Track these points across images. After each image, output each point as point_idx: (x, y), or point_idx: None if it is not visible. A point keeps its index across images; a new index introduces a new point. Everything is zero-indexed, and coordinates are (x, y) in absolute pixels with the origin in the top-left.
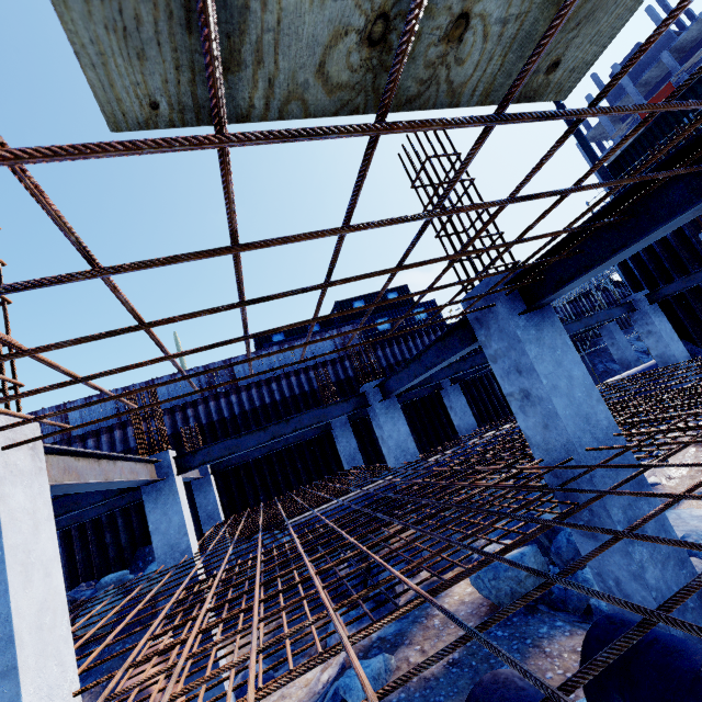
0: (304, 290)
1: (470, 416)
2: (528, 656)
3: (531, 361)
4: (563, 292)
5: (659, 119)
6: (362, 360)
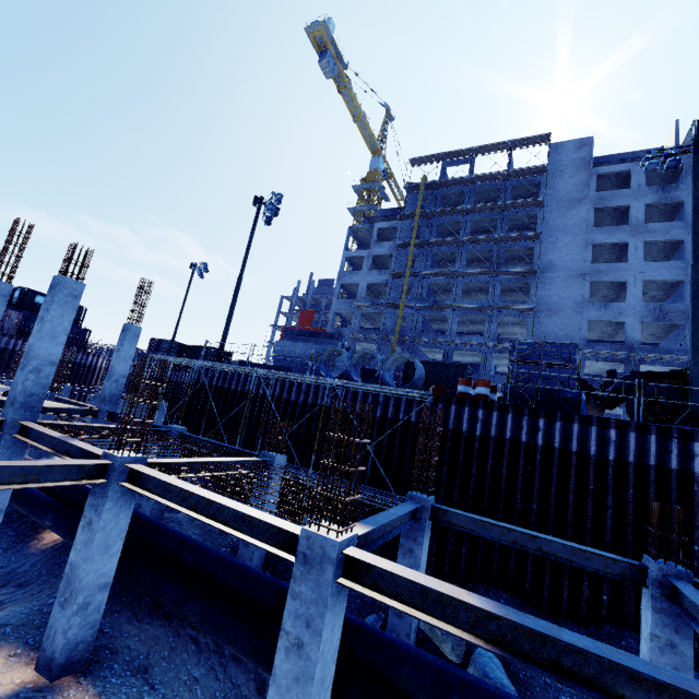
0: None
1: None
2: None
3: None
4: None
5: (191, 346)
6: (4, 339)
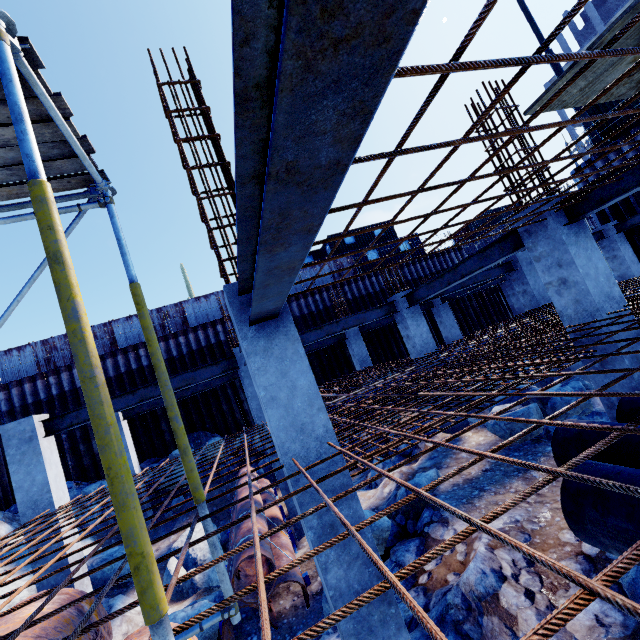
0: (505, 195)
1: (456, 329)
2: (541, 461)
3: (572, 257)
4: (601, 208)
5: None
6: (359, 285)
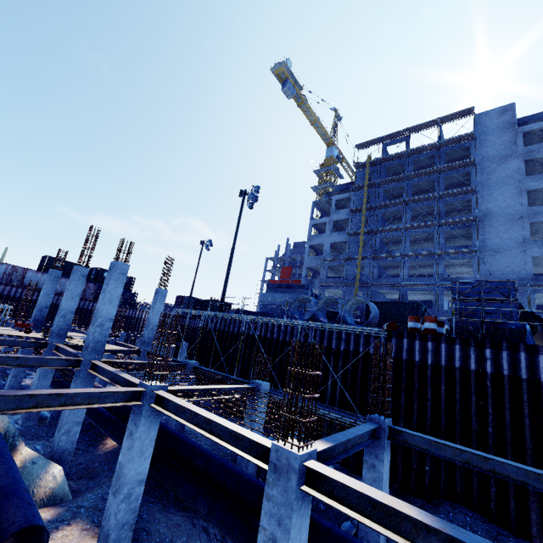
0: None
1: None
2: None
3: None
4: None
5: (203, 300)
6: (86, 303)
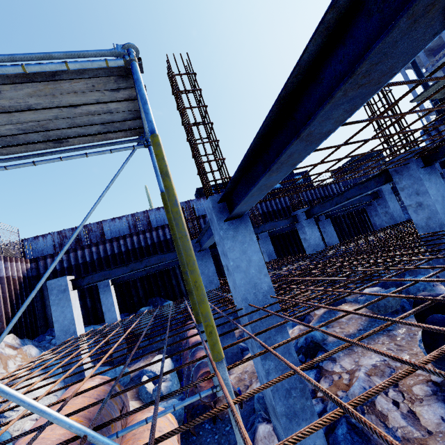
0: (390, 147)
1: (335, 237)
2: (399, 325)
3: (426, 188)
4: None
5: None
6: (267, 204)
